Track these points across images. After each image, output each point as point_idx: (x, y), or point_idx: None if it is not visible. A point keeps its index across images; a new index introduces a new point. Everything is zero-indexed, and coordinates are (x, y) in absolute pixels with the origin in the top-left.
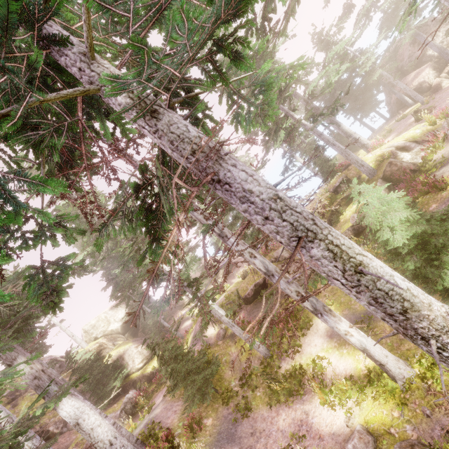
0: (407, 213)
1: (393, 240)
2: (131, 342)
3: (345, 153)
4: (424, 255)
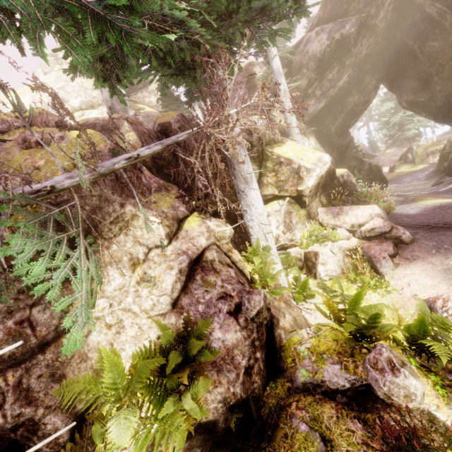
0: None
1: None
2: None
3: None
4: None
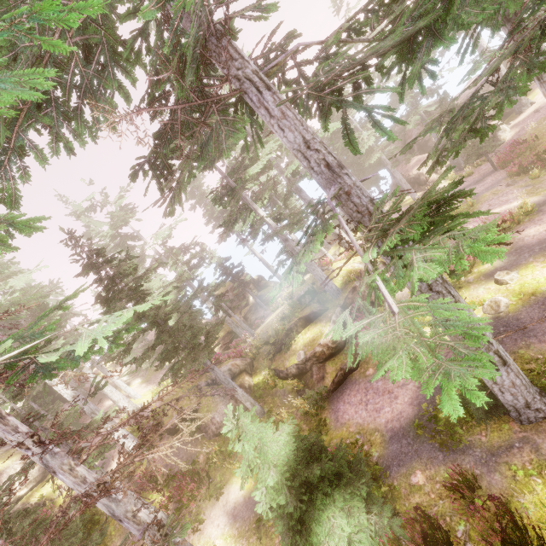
0: (280, 476)
1: (260, 505)
2: (18, 453)
3: (310, 267)
4: (292, 519)
